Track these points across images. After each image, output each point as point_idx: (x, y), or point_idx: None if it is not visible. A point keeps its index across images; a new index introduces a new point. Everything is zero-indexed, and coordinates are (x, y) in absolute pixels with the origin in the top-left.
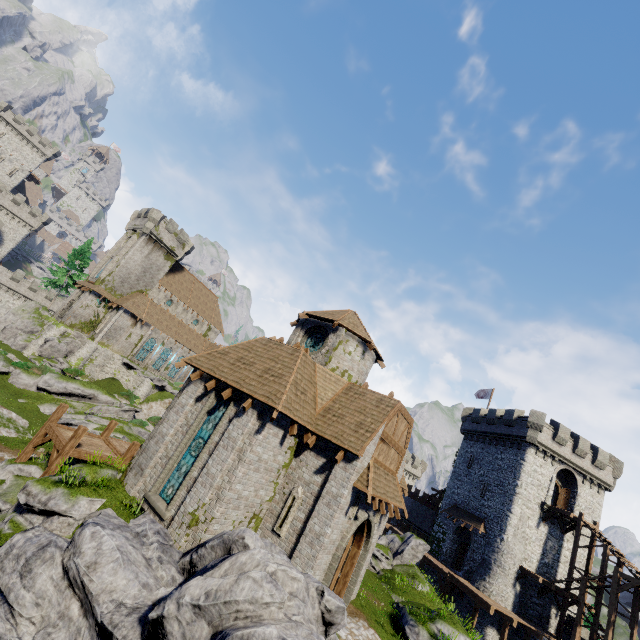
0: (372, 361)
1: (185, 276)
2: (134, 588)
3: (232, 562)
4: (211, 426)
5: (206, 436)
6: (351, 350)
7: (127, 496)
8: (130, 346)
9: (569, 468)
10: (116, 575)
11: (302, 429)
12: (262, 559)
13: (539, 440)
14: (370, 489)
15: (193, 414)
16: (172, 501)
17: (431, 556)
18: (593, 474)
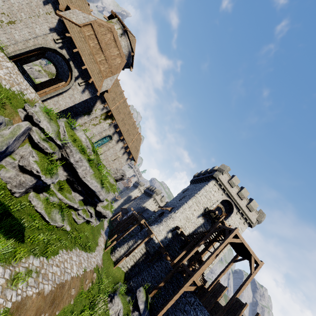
0: (127, 47)
1: None
2: None
3: None
4: None
5: None
6: (115, 28)
7: None
8: None
9: (231, 201)
10: None
11: None
12: None
13: (219, 177)
14: (64, 16)
15: None
16: None
17: None
18: (244, 211)
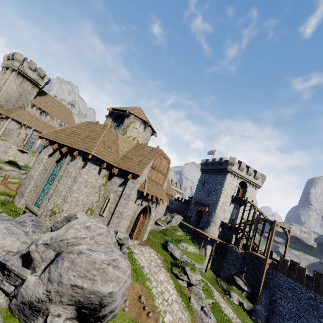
0: (150, 133)
1: (48, 98)
2: (17, 244)
3: (68, 225)
4: (59, 168)
5: (56, 173)
6: (137, 127)
7: (15, 207)
8: (21, 140)
9: (244, 180)
10: (5, 240)
11: (111, 166)
12: (83, 221)
13: (232, 169)
14: (145, 190)
15: (48, 163)
16: (40, 206)
17: (186, 223)
18: (254, 182)
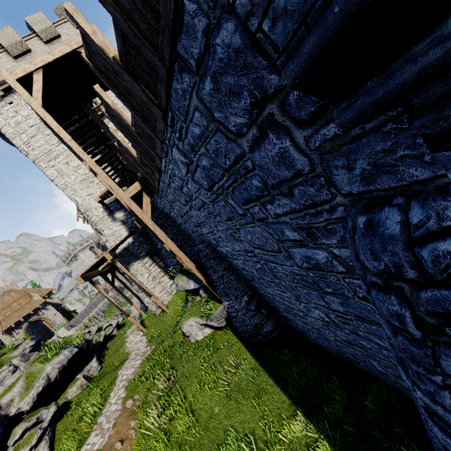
0: None
1: None
2: None
3: None
4: None
5: None
6: None
7: None
8: None
9: None
10: None
11: None
12: None
13: None
14: None
15: None
16: None
17: None
18: None
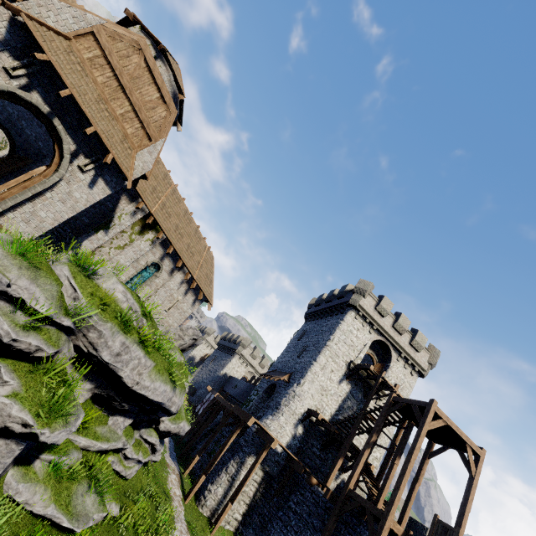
0: (169, 84)
1: None
2: None
3: None
4: None
5: None
6: None
7: None
8: None
9: (386, 341)
10: None
11: None
12: None
13: (361, 304)
14: (25, 12)
15: None
16: None
17: None
18: (408, 353)
